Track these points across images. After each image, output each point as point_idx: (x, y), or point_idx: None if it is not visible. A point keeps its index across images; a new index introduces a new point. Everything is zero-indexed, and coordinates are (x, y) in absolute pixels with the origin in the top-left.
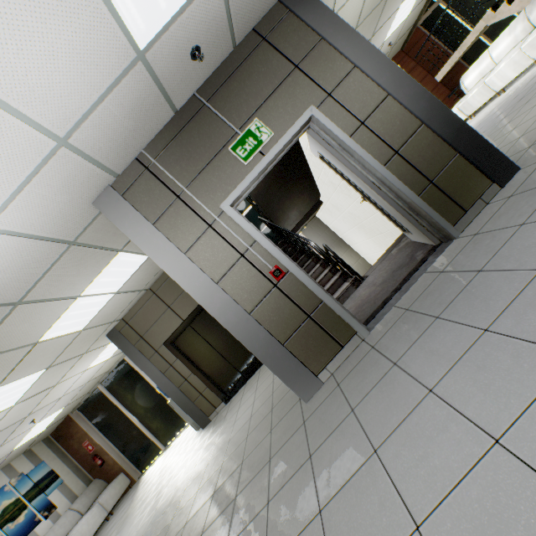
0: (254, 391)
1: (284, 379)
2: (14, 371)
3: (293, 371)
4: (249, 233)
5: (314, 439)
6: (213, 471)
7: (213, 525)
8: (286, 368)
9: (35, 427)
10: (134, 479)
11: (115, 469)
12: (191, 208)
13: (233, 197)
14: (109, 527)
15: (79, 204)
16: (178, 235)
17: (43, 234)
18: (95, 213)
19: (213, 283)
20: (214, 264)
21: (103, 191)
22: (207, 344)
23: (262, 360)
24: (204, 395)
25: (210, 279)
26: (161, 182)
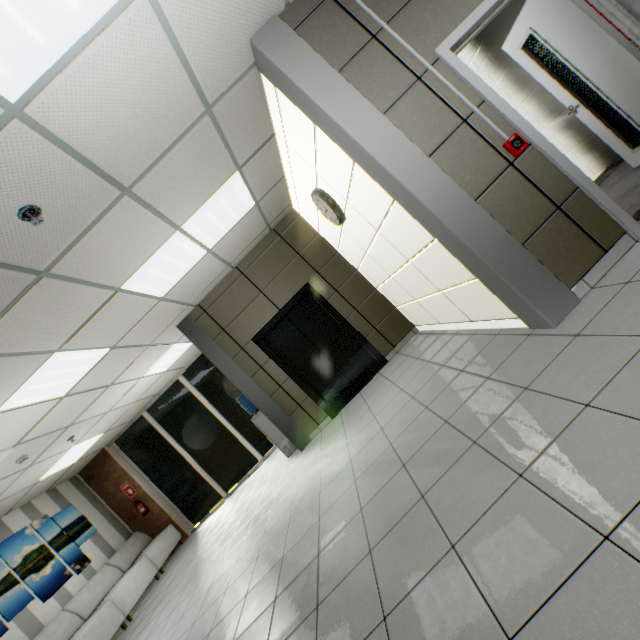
0: (389, 386)
1: (523, 293)
2: (83, 330)
3: (537, 282)
4: (477, 88)
5: (637, 326)
6: (376, 456)
7: (444, 479)
8: (527, 278)
9: (70, 452)
10: (186, 533)
11: (161, 520)
12: (392, 53)
13: (454, 38)
14: (165, 582)
15: (239, 29)
16: (373, 90)
17: (191, 62)
18: (245, 64)
19: (423, 156)
20: (424, 132)
21: (267, 23)
22: (308, 343)
23: (492, 266)
24: (304, 407)
25: (420, 150)
26: (349, 15)
